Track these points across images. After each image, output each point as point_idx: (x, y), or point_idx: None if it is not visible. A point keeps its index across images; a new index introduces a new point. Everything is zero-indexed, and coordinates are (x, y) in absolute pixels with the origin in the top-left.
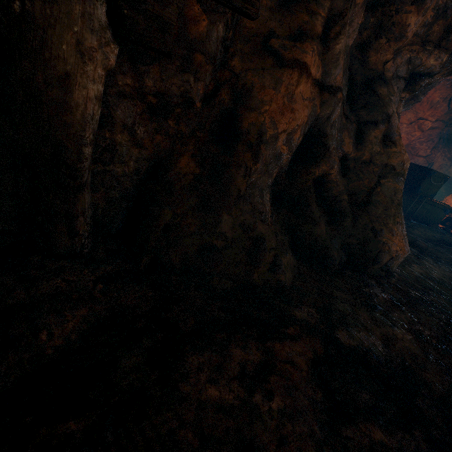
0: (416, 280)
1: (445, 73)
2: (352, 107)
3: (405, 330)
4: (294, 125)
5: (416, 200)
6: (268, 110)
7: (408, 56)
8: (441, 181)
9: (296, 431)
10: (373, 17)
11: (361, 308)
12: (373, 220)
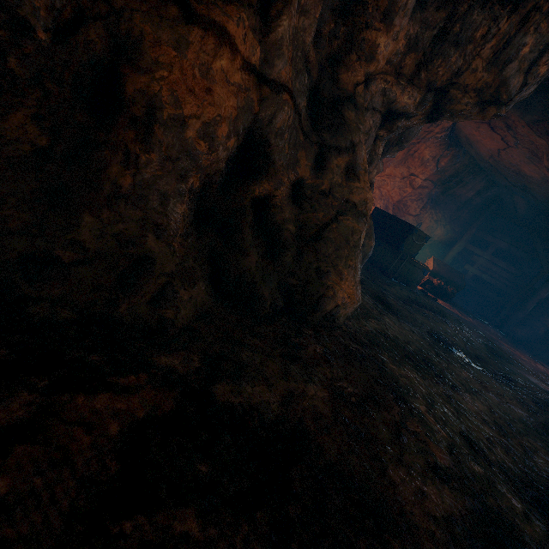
0: (366, 335)
1: (421, 117)
2: (315, 126)
3: (323, 387)
4: (213, 113)
5: (399, 258)
6: (167, 78)
7: (383, 86)
8: (422, 240)
9: (7, 535)
10: (344, 26)
11: (277, 360)
12: (320, 259)
